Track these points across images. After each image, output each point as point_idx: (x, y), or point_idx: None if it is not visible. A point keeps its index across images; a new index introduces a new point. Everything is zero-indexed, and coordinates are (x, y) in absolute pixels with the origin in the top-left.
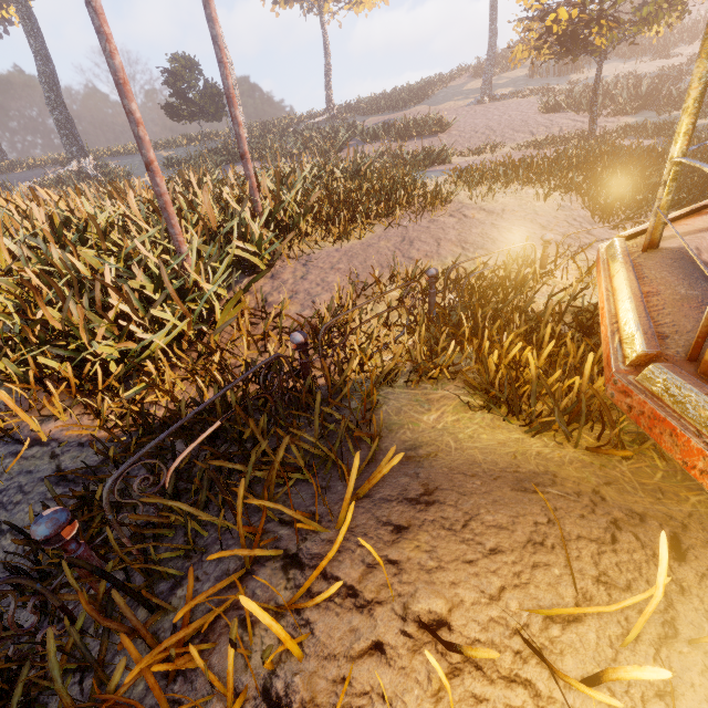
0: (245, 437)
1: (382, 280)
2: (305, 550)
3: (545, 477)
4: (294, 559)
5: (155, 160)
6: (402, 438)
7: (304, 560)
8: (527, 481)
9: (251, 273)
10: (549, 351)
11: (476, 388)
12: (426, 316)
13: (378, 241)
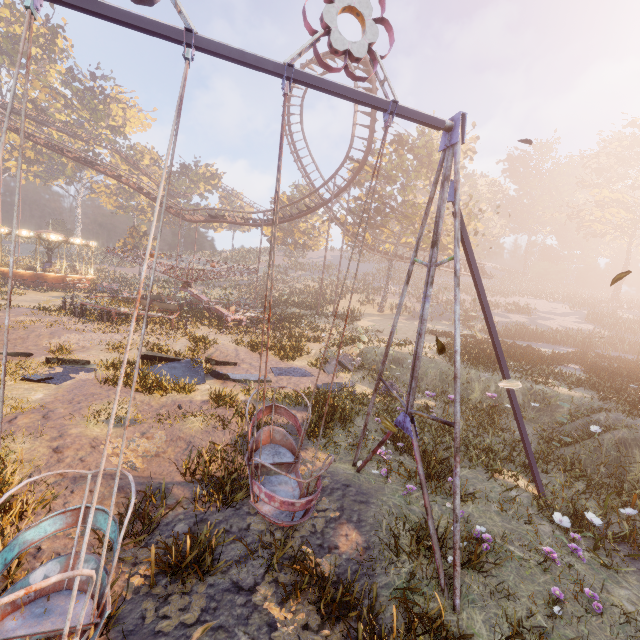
0: None
1: None
2: None
3: None
4: None
5: None
6: None
7: None
8: None
9: None
10: None
11: None
12: None
13: None
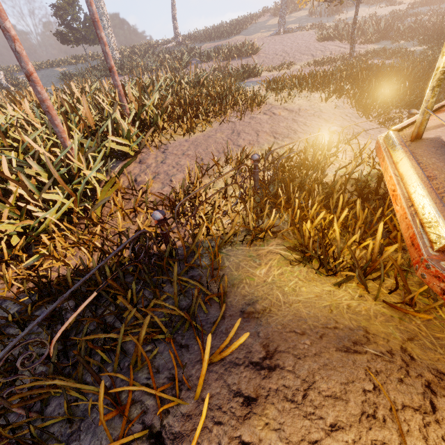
0: (118, 303)
1: (219, 162)
2: (168, 427)
3: (360, 333)
4: (158, 439)
5: (34, 72)
6: (242, 293)
7: (167, 441)
8: (346, 339)
9: (124, 159)
10: (344, 216)
11: (295, 250)
12: (252, 189)
13: (215, 133)
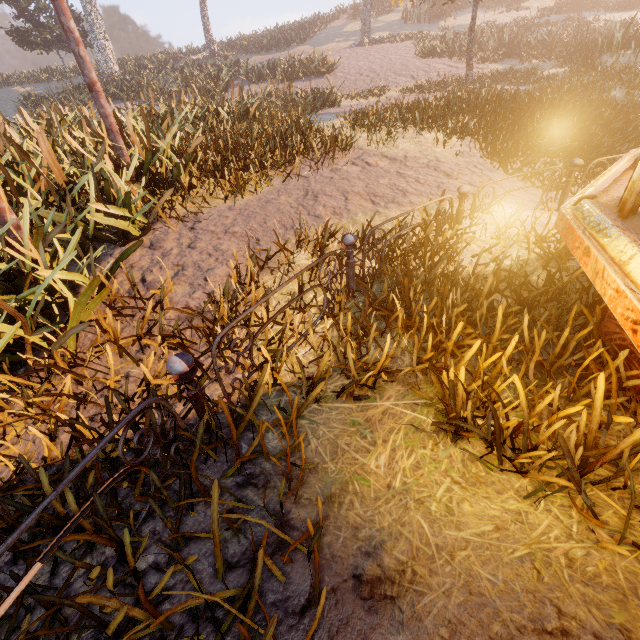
0: (92, 577)
1: (287, 245)
2: None
3: None
4: None
5: None
6: (350, 520)
7: None
8: None
9: (123, 242)
10: (512, 348)
11: (440, 422)
12: (345, 292)
13: (278, 196)
